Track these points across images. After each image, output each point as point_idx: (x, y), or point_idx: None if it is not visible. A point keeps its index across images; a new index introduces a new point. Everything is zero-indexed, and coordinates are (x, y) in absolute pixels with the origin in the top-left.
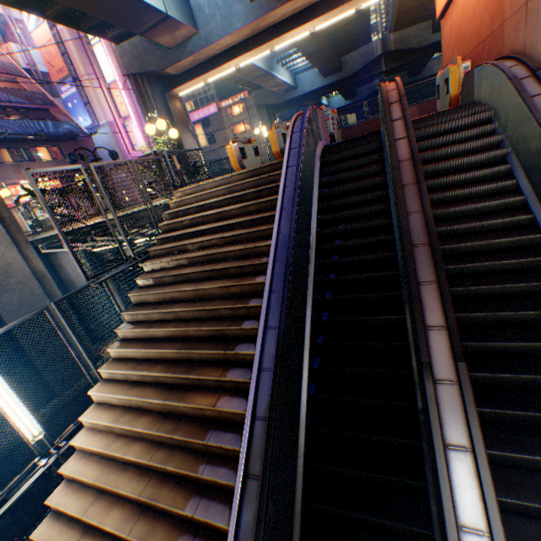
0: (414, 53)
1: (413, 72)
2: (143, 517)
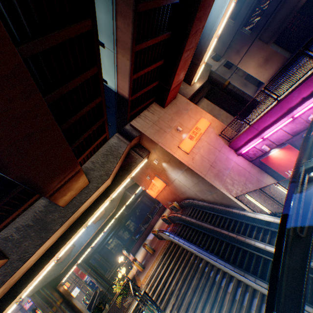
0: (132, 203)
1: None
2: None
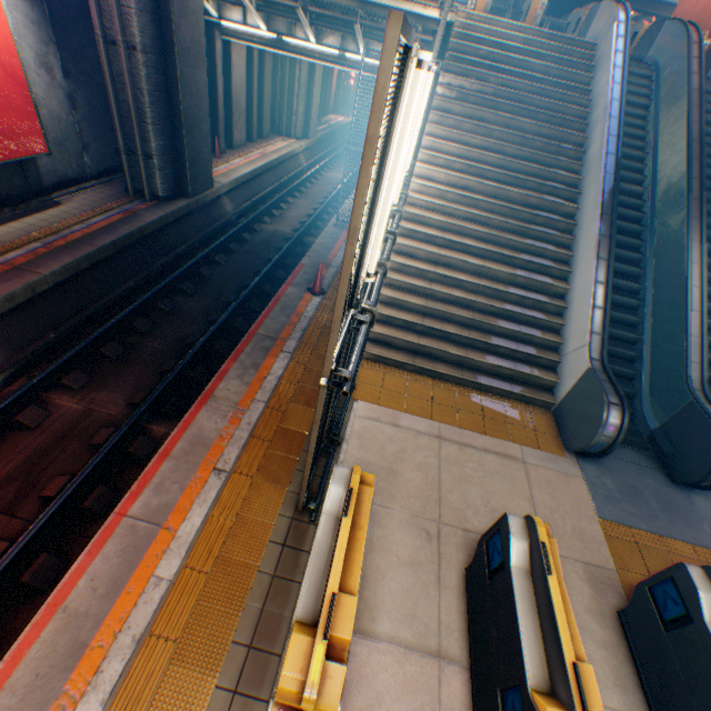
0: None
1: (558, 11)
2: (489, 245)
